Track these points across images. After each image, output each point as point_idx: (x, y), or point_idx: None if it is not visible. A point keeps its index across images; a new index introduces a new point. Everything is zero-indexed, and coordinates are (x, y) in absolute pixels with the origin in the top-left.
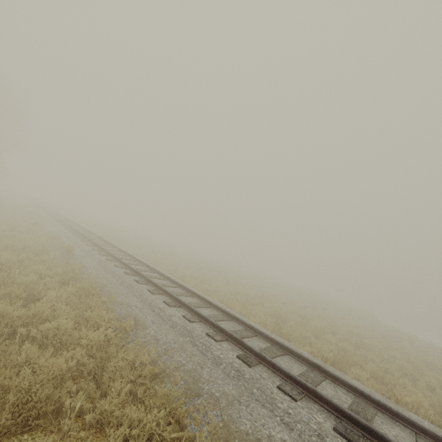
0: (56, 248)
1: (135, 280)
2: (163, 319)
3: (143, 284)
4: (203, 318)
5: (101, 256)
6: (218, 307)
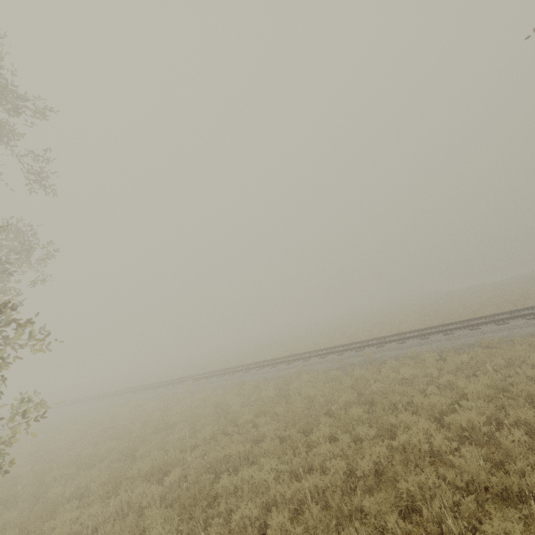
0: (337, 369)
1: (446, 334)
2: (531, 326)
3: (454, 333)
4: (534, 314)
5: (368, 350)
6: (502, 313)
